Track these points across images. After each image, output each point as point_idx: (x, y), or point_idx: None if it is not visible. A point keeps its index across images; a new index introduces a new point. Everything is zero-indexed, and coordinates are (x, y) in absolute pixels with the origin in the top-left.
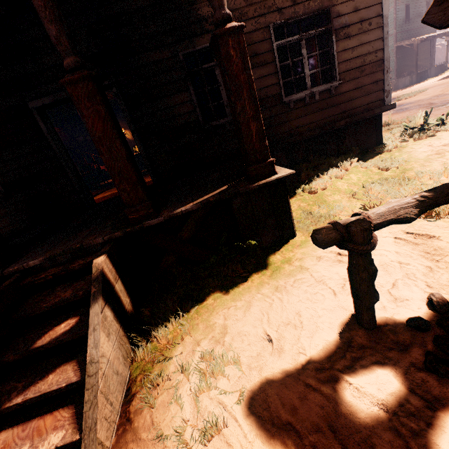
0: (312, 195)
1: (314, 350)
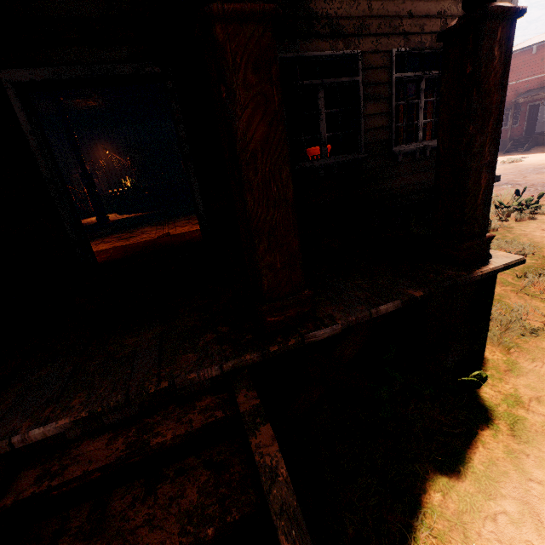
0: None
1: None
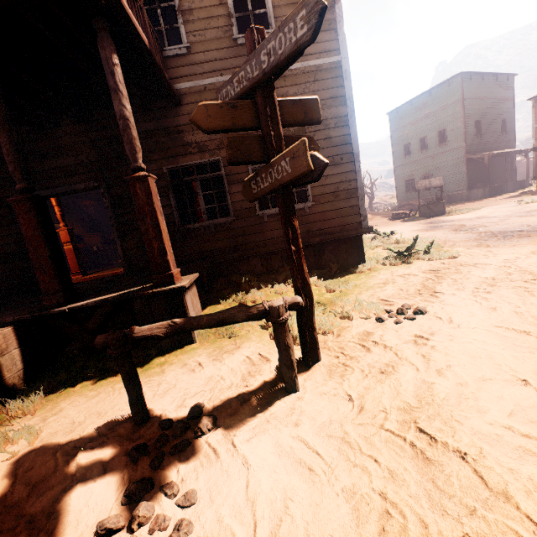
0: None
1: (88, 433)
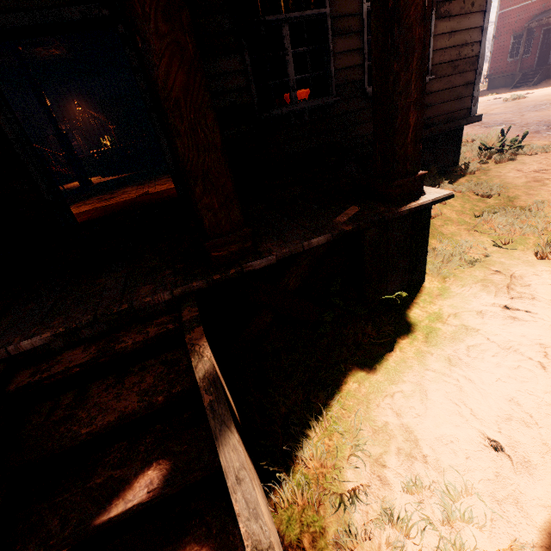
0: None
1: None
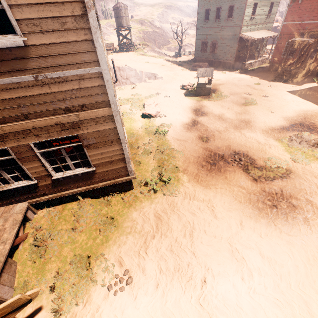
0: (44, 259)
1: None
